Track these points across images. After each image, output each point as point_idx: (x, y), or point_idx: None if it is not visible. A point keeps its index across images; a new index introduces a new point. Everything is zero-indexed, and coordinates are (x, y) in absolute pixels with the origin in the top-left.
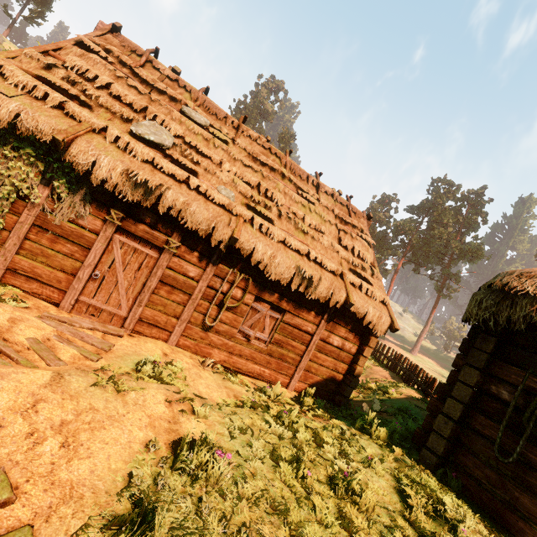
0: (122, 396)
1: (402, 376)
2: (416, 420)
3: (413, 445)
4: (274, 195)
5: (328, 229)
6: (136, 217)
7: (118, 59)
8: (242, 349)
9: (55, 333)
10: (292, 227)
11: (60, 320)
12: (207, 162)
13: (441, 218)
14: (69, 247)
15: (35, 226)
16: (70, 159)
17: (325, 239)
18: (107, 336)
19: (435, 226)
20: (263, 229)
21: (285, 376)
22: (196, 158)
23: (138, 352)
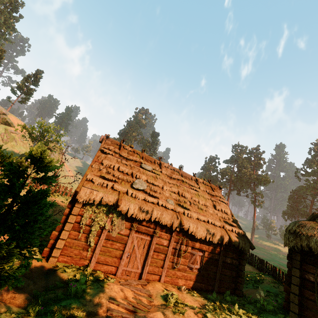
0: (184, 316)
1: (257, 267)
2: (278, 296)
3: (284, 311)
4: (185, 194)
5: (208, 202)
6: (141, 224)
7: (114, 151)
8: (191, 276)
9: (133, 291)
10: (196, 208)
11: (127, 283)
12: (158, 188)
13: (243, 164)
14: (117, 245)
15: (105, 239)
16: (120, 209)
17: (210, 209)
18: (143, 286)
19: (241, 169)
20: (189, 215)
21: (211, 285)
22: (155, 189)
23: (158, 291)
